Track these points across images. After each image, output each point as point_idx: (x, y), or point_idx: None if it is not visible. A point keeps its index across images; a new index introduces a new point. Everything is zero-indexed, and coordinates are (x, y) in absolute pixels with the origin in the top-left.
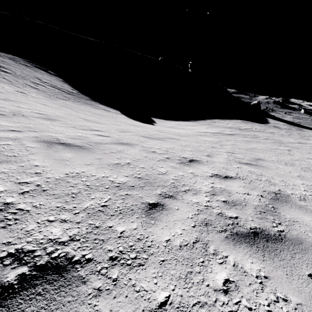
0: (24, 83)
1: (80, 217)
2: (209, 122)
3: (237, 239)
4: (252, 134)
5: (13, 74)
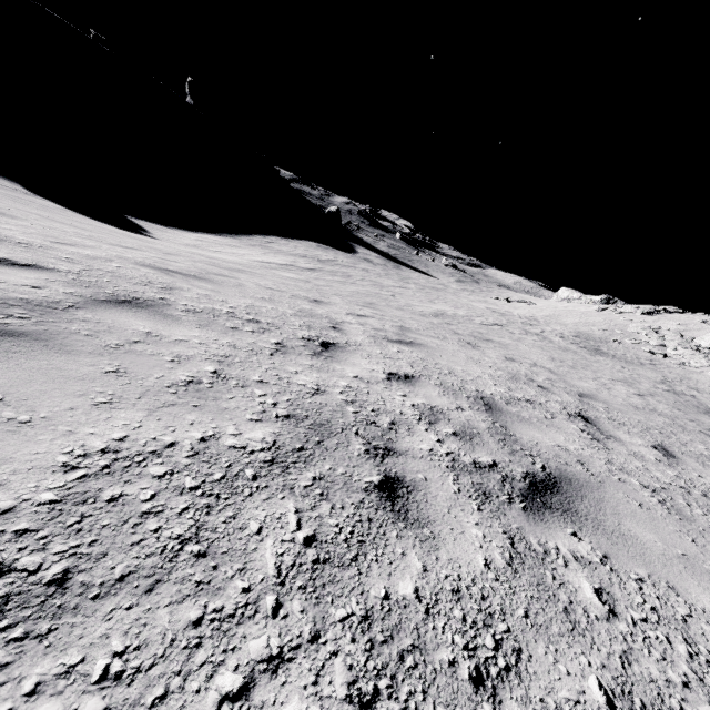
0: None
1: (305, 329)
2: (261, 242)
3: (393, 342)
4: (341, 271)
5: None
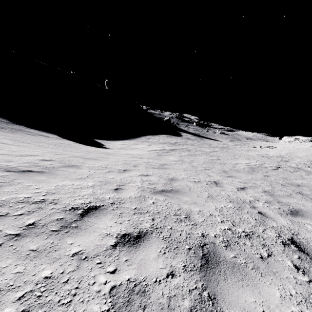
0: None
1: (263, 226)
2: (145, 139)
3: (293, 215)
4: (184, 147)
5: None
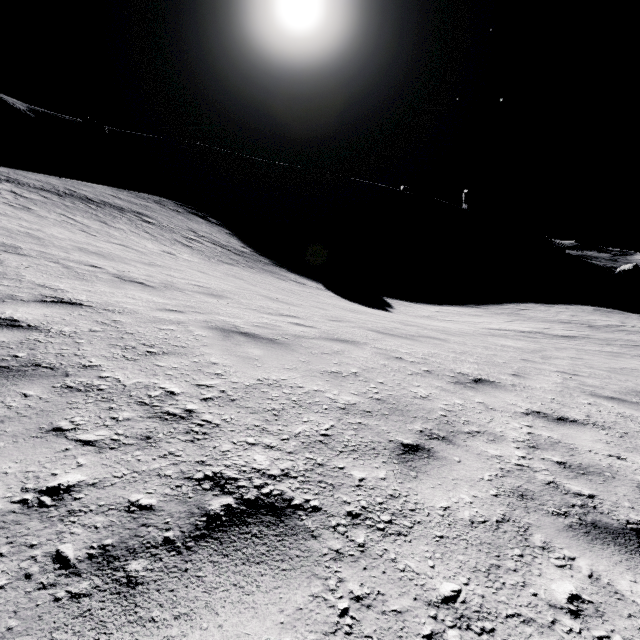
0: (172, 238)
1: (292, 446)
2: (511, 309)
3: (595, 534)
4: (625, 338)
5: (158, 226)
